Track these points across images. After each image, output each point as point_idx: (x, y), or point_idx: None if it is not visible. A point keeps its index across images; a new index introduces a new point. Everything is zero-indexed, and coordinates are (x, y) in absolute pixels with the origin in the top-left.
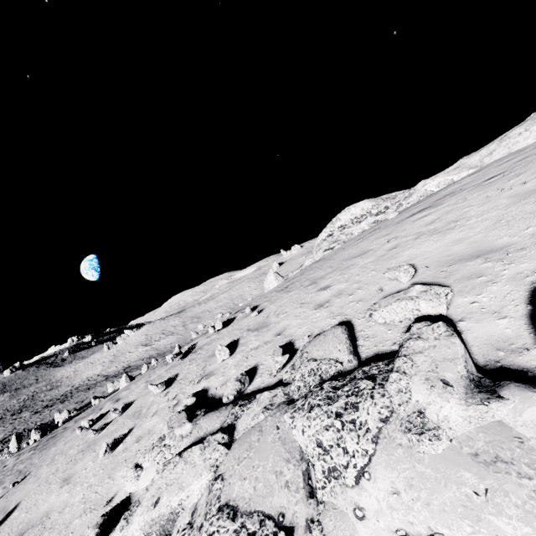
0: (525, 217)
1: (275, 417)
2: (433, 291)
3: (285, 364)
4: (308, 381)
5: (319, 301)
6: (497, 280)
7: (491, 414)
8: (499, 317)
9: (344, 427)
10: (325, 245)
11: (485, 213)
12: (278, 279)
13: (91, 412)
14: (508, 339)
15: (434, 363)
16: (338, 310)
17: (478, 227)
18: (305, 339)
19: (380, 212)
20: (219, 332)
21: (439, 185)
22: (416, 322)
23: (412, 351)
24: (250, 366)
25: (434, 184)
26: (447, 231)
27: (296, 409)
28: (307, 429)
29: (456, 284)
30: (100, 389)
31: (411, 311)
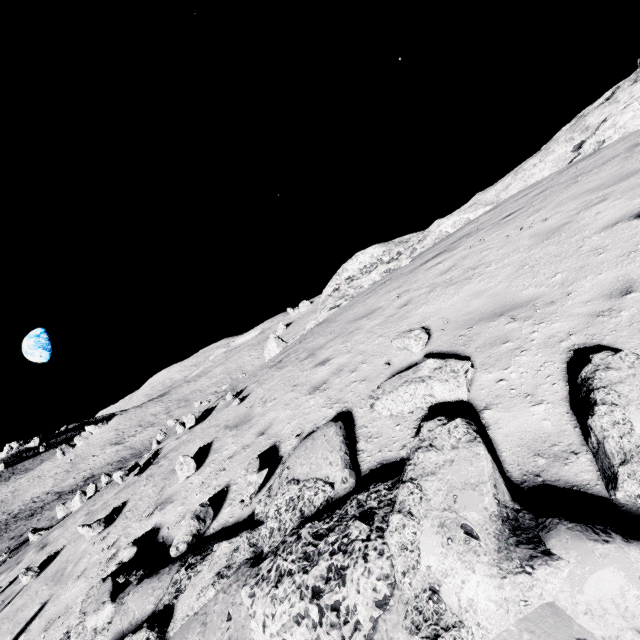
0: (551, 261)
1: (229, 594)
2: (449, 367)
3: (264, 483)
4: (284, 520)
5: (315, 381)
6: (526, 346)
7: (537, 590)
8: (534, 403)
9: (323, 619)
10: (330, 302)
11: (505, 258)
12: (281, 345)
13: (12, 564)
14: (548, 437)
15: (451, 492)
16: (337, 394)
17: (499, 275)
18: (293, 441)
19: (392, 259)
20: (192, 429)
21: (454, 225)
22: (431, 412)
23: (421, 471)
24: (220, 487)
25: (449, 224)
26: (465, 281)
27: (260, 578)
28: (270, 621)
29: (477, 353)
30: (48, 513)
31: (423, 399)
